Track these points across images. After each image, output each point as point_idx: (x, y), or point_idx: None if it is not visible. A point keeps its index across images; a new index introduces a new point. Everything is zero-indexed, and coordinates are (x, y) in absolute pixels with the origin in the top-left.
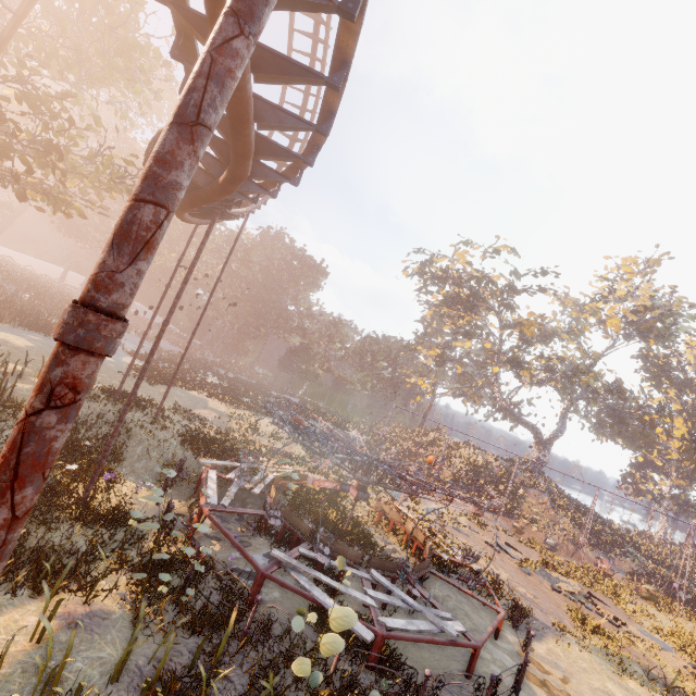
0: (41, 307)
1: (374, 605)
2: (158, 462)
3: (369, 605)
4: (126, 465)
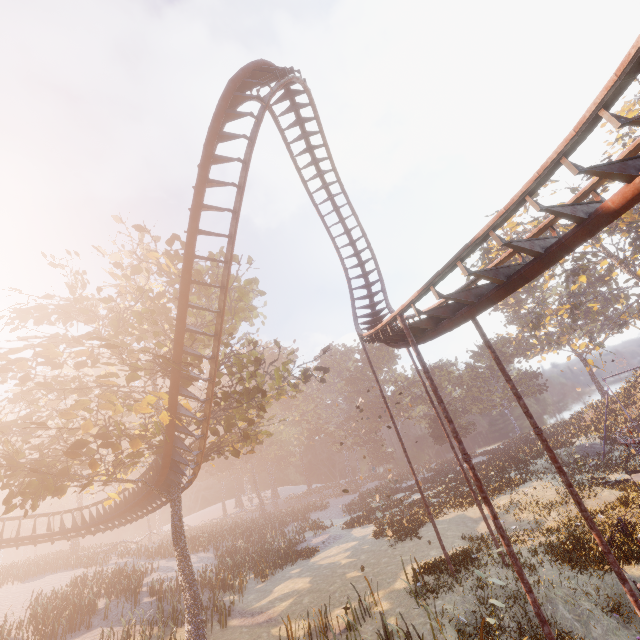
0: (254, 543)
1: None
2: (606, 612)
3: None
4: None
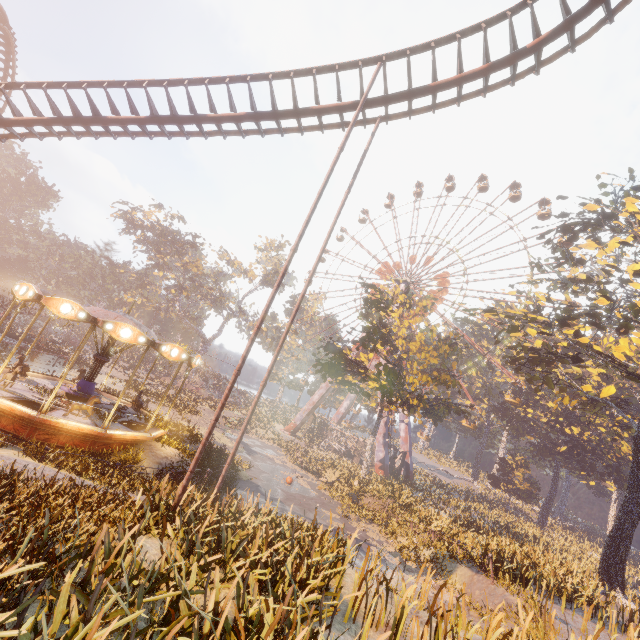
0: None
1: None
2: None
3: None
4: None
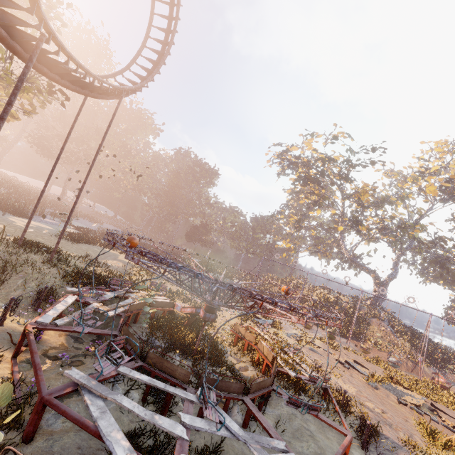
0: (16, 199)
1: (184, 436)
2: (33, 291)
3: (176, 436)
4: (2, 294)
